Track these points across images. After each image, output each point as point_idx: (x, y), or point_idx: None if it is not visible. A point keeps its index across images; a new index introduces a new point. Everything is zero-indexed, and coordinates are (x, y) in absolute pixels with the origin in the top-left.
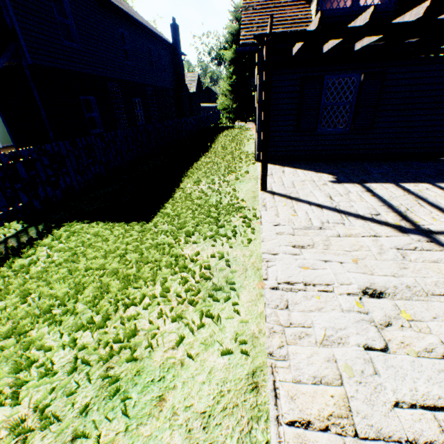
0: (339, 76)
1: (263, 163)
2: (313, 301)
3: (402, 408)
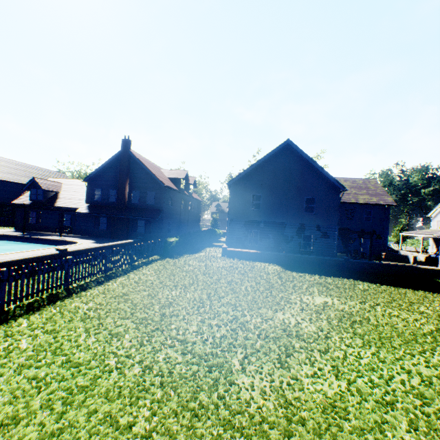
0: (33, 211)
1: None
2: None
3: None
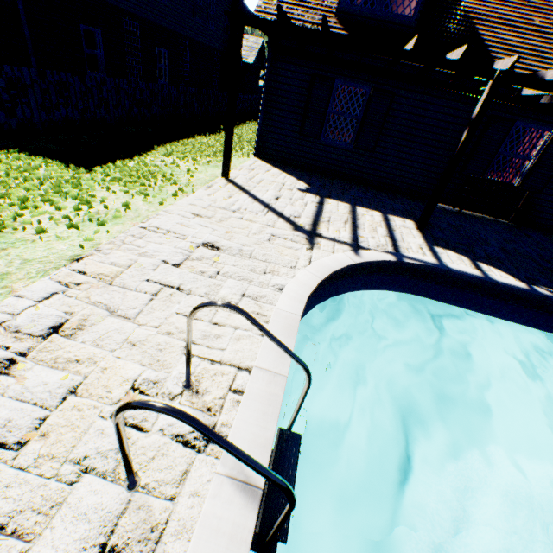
0: (350, 84)
1: (225, 148)
2: (162, 239)
3: (148, 282)
